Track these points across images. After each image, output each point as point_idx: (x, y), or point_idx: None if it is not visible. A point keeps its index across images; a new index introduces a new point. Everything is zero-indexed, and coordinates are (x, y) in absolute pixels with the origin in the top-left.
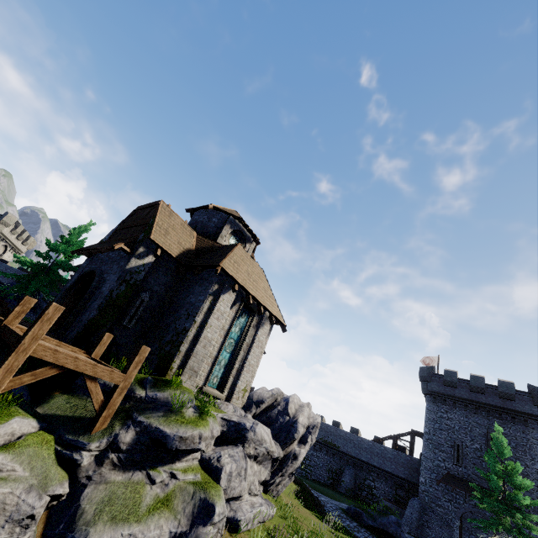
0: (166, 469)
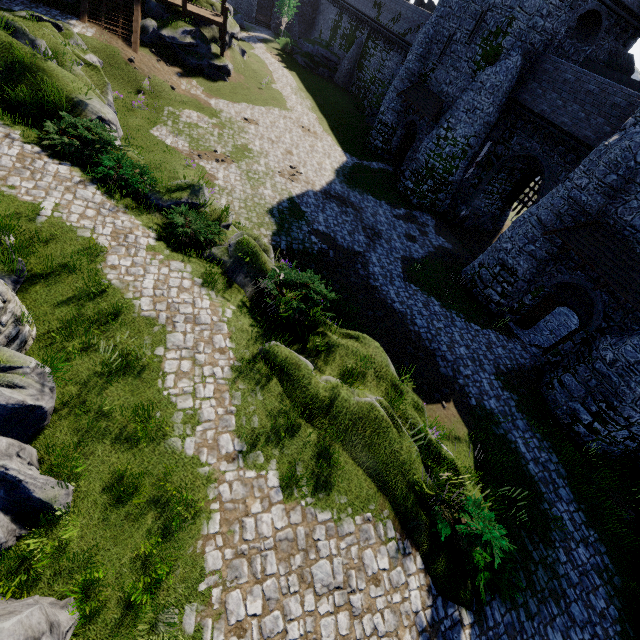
0: (233, 45)
